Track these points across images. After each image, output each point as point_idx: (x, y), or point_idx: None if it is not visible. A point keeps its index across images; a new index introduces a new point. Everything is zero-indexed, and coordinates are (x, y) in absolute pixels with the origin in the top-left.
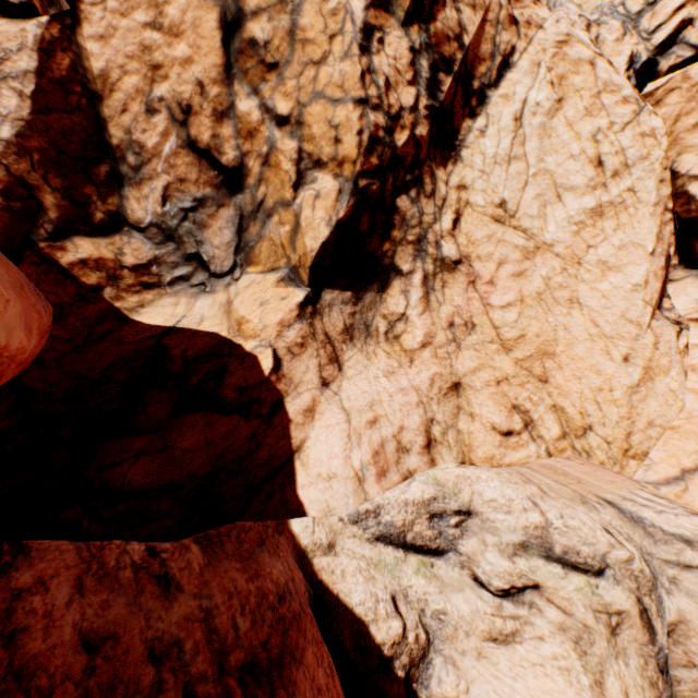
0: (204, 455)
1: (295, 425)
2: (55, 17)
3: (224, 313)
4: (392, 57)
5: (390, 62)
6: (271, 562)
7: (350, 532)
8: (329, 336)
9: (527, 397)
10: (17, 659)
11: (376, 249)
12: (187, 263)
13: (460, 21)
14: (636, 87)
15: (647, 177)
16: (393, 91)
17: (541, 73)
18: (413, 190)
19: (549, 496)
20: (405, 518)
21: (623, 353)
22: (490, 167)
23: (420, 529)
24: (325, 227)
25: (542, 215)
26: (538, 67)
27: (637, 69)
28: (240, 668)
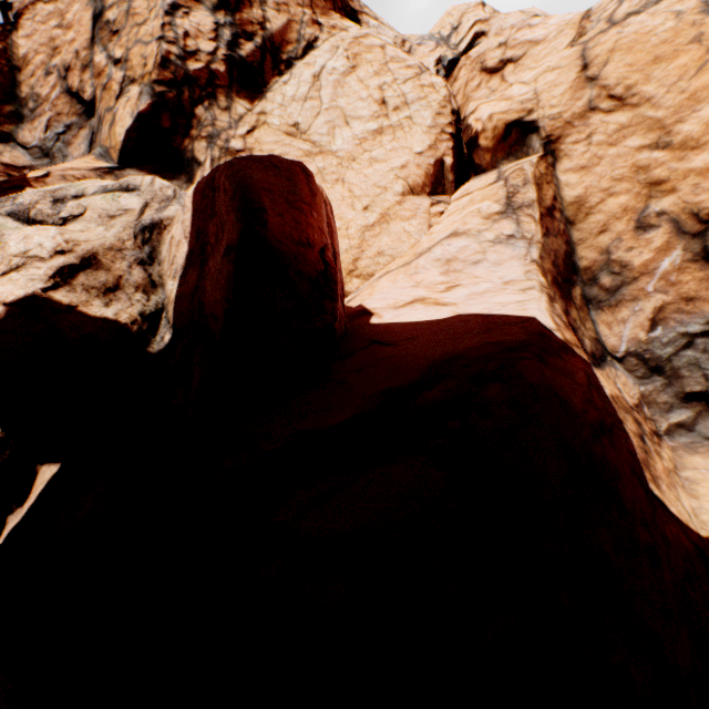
0: None
1: None
2: (0, 25)
3: None
4: (196, 23)
5: (194, 25)
6: None
7: None
8: None
9: None
10: None
11: (180, 145)
12: None
13: (265, 16)
14: (446, 76)
15: (423, 110)
16: (192, 40)
17: (340, 52)
18: (207, 102)
19: None
20: (33, 199)
21: (365, 205)
22: (289, 103)
23: (43, 208)
24: (130, 118)
25: (332, 134)
26: (337, 49)
27: (446, 66)
28: None
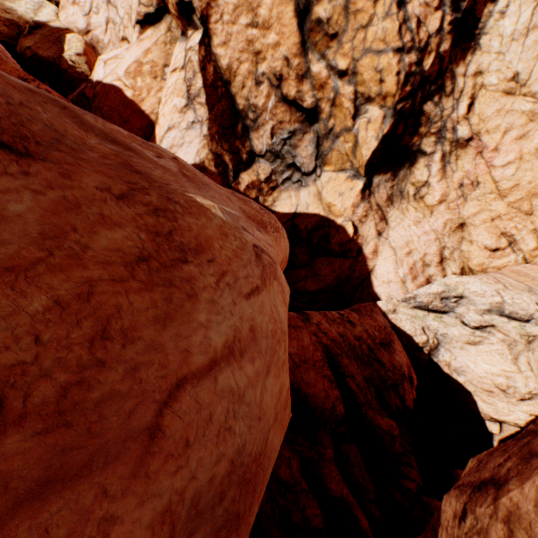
0: (332, 277)
1: (368, 260)
2: (200, 43)
3: (317, 200)
4: None
5: (421, 1)
6: (378, 317)
7: (402, 305)
8: (379, 205)
9: (513, 227)
10: (330, 337)
11: (407, 142)
12: (288, 169)
13: None
14: None
15: None
16: (422, 26)
17: None
18: (436, 96)
19: (507, 289)
20: (428, 300)
21: None
22: (506, 46)
23: (435, 304)
24: (374, 141)
25: None
26: None
27: None
28: (379, 343)
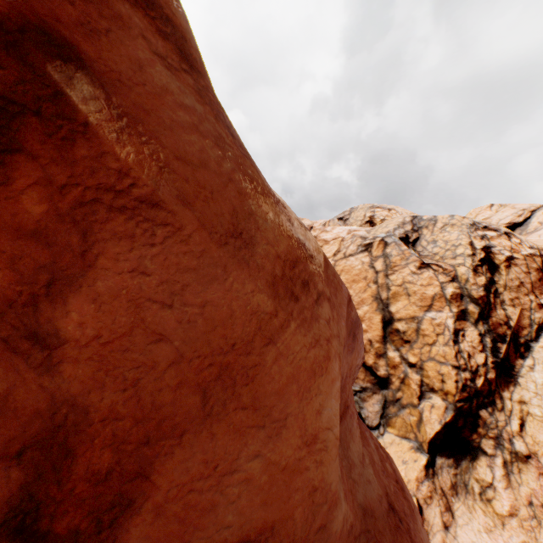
0: None
1: None
2: None
3: None
4: (469, 341)
5: (469, 344)
6: None
7: None
8: (443, 490)
9: None
10: None
11: (467, 435)
12: None
13: (506, 314)
14: None
15: None
16: (471, 357)
17: None
18: (489, 407)
19: None
20: None
21: None
22: (541, 390)
23: None
24: (437, 423)
25: None
26: None
27: None
28: None
